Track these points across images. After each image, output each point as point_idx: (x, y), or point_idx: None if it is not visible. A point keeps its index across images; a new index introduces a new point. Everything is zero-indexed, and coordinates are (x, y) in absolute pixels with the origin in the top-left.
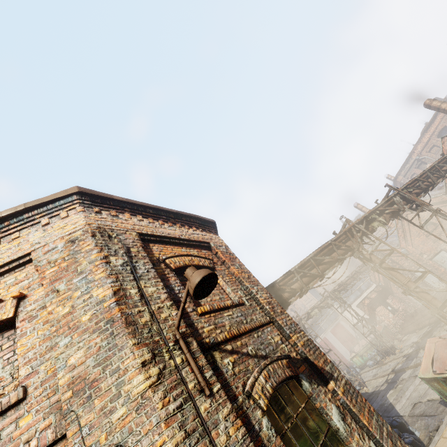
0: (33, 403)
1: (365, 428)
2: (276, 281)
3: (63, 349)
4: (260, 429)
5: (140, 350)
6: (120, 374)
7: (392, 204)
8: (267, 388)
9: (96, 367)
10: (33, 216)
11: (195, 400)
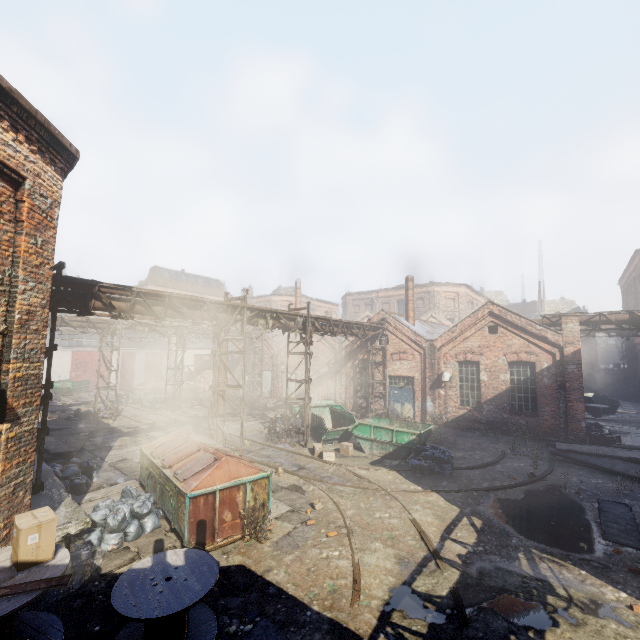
0: None
1: None
2: (101, 284)
3: None
4: None
5: None
6: None
7: (293, 320)
8: None
9: None
10: None
11: None
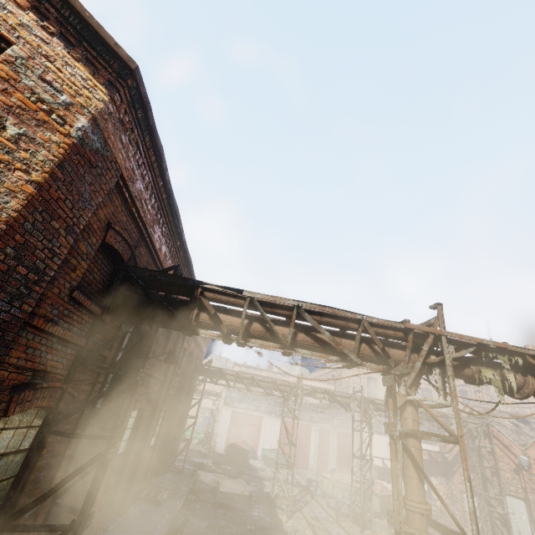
0: None
1: None
2: (204, 285)
3: None
4: None
5: None
6: None
7: None
8: None
9: None
10: None
11: None
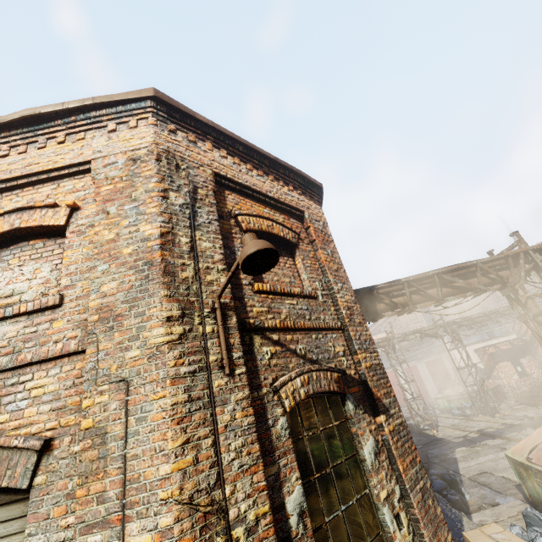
0: (67, 312)
1: (398, 472)
2: (376, 287)
3: (100, 274)
4: (273, 425)
5: (169, 304)
6: (144, 319)
7: None
8: (299, 392)
9: (124, 303)
10: (100, 117)
11: (212, 373)
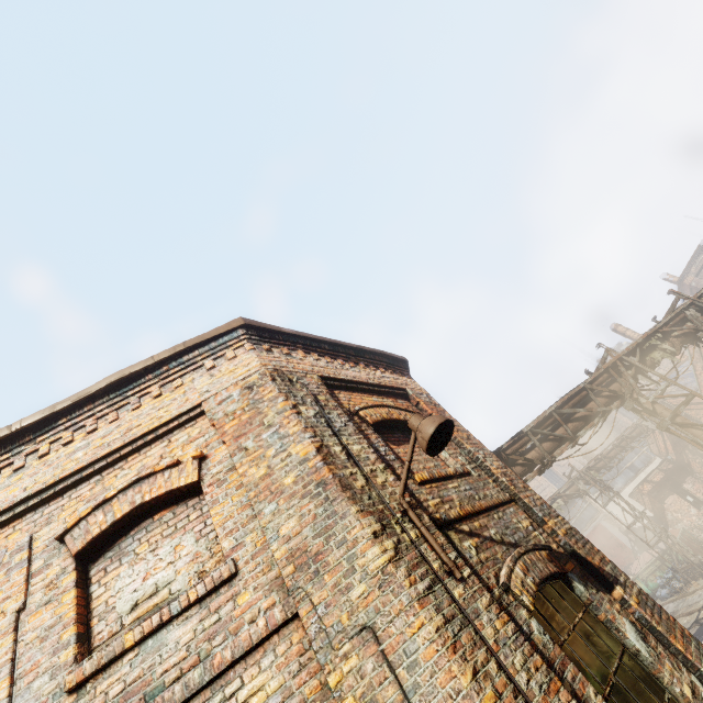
0: (248, 579)
1: (680, 655)
2: (502, 448)
3: (271, 517)
4: (531, 632)
5: (366, 518)
6: (349, 545)
7: (682, 322)
8: (528, 583)
9: (317, 537)
10: (194, 358)
11: (445, 583)
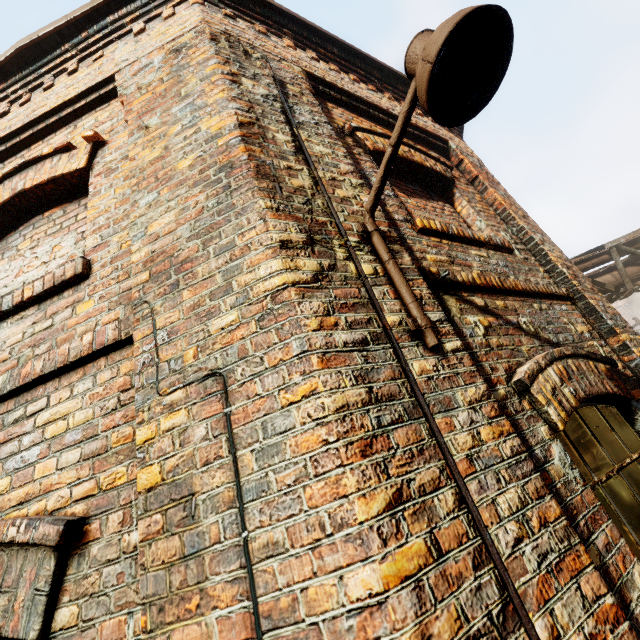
0: (98, 286)
1: None
2: None
3: (144, 210)
4: (547, 460)
5: (279, 221)
6: (234, 254)
7: None
8: (564, 394)
9: (192, 239)
10: (120, 21)
11: (400, 347)
